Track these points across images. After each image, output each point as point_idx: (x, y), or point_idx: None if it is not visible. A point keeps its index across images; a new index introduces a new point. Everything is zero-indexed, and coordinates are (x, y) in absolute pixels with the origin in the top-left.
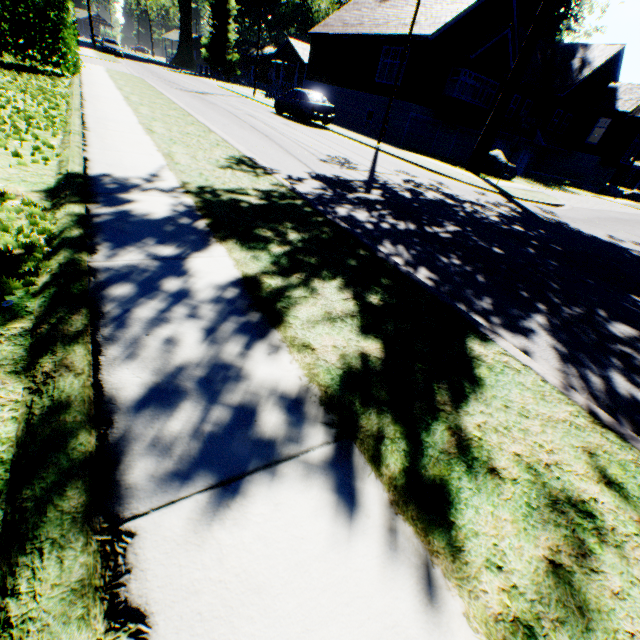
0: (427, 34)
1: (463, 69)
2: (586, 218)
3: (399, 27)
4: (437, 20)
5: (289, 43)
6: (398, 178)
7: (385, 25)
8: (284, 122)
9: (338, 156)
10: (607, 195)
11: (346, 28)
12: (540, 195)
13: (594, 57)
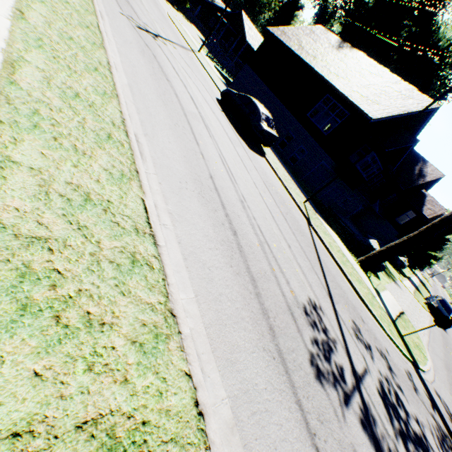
0: (370, 116)
1: (374, 152)
2: (451, 394)
3: (347, 88)
4: (379, 107)
5: (240, 14)
6: (377, 392)
7: (335, 76)
8: (233, 137)
9: (309, 298)
10: (394, 262)
11: (301, 51)
12: (411, 329)
13: (427, 172)
